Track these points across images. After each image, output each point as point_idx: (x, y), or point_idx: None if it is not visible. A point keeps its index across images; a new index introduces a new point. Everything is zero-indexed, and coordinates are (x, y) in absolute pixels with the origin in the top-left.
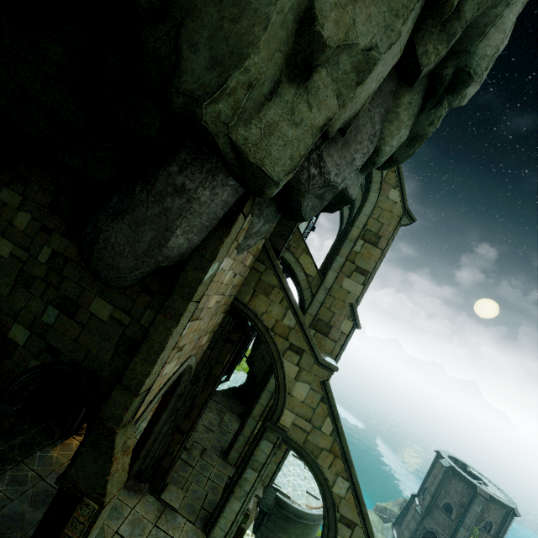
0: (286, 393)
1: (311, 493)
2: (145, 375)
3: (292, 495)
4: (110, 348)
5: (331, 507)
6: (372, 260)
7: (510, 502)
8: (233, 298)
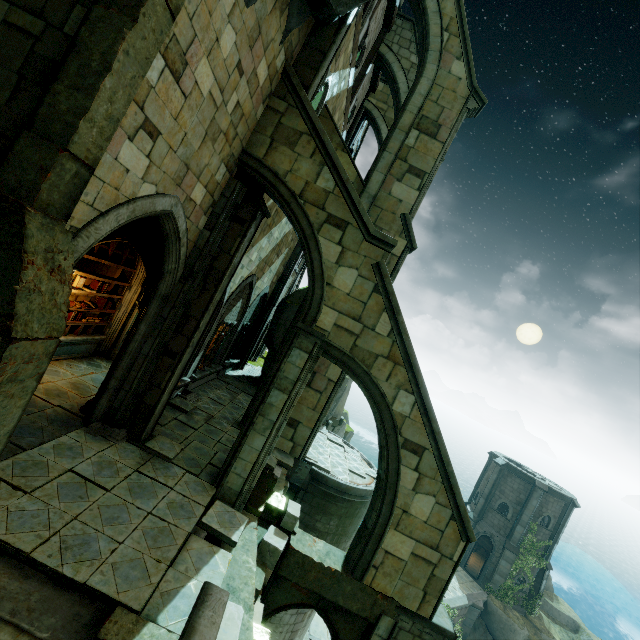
0: (324, 283)
1: (355, 472)
2: (78, 114)
3: (331, 471)
4: (7, 78)
5: (391, 431)
6: (430, 157)
7: (569, 494)
8: (240, 152)
